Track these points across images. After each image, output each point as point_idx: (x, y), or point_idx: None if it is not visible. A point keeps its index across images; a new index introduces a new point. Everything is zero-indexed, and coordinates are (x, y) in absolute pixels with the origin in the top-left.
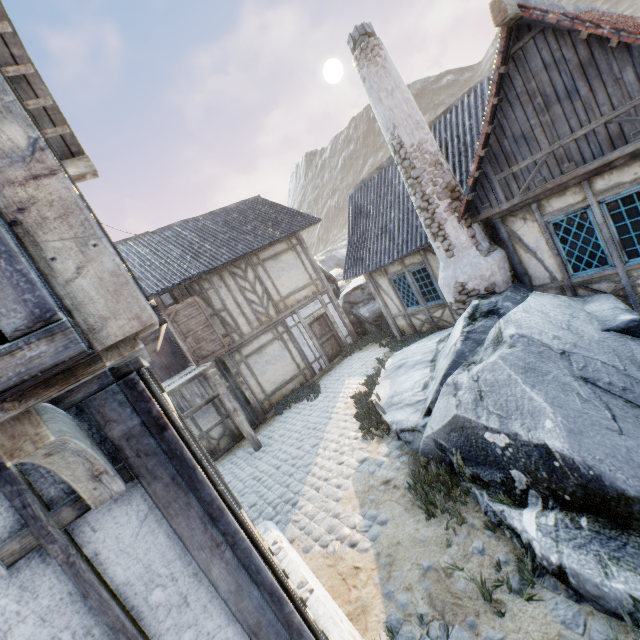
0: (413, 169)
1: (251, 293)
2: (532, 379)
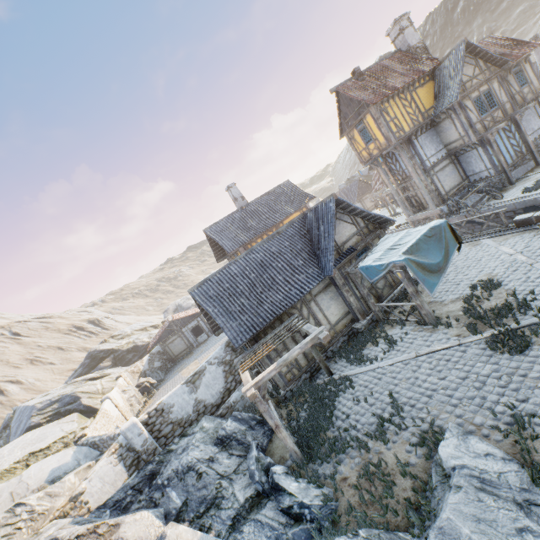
0: None
1: None
2: None
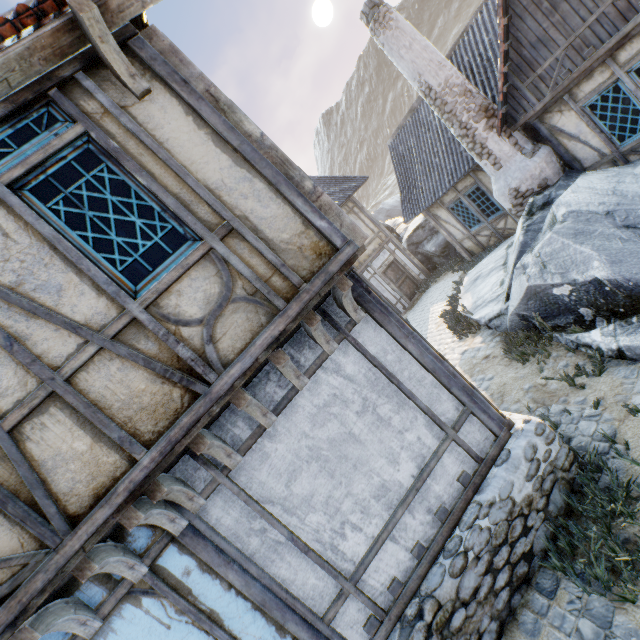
0: (445, 105)
1: None
2: (581, 239)
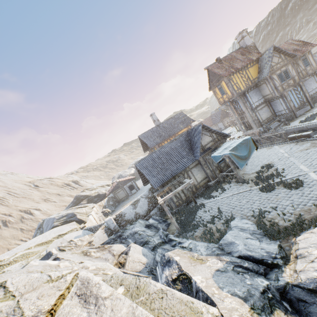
0: None
1: None
2: None
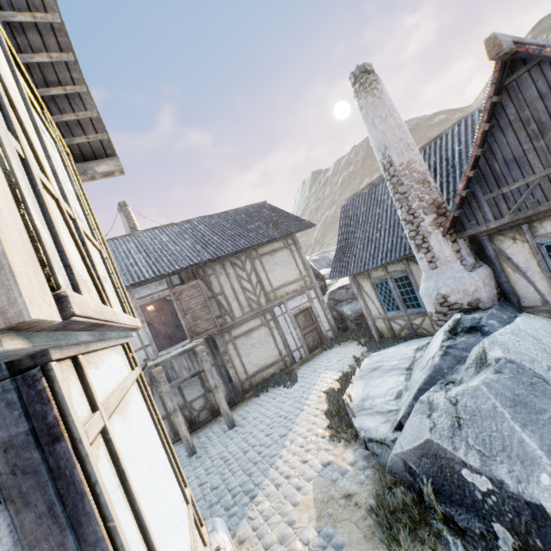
0: (401, 185)
1: (246, 282)
2: (523, 416)
